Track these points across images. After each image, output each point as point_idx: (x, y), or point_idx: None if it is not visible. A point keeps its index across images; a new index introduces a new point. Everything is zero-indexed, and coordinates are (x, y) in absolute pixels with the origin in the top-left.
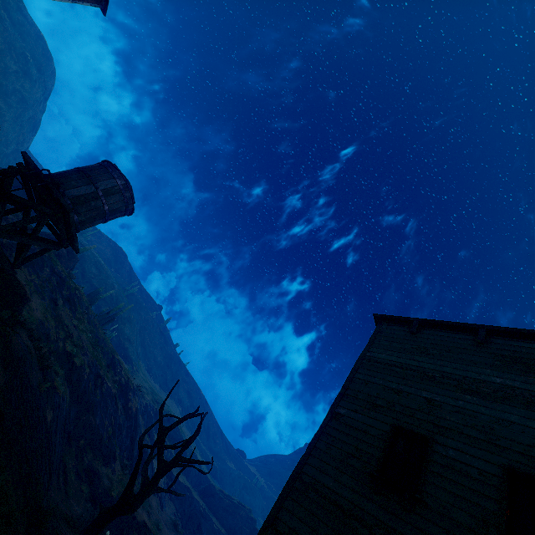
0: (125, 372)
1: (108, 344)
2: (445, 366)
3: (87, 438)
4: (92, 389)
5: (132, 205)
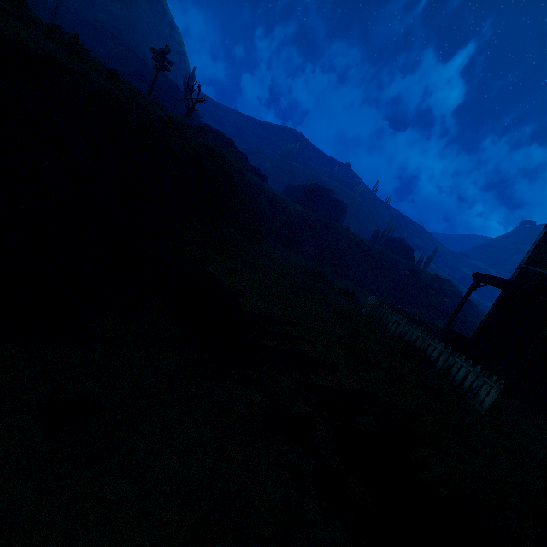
0: (478, 306)
1: None
2: None
3: None
4: None
5: None
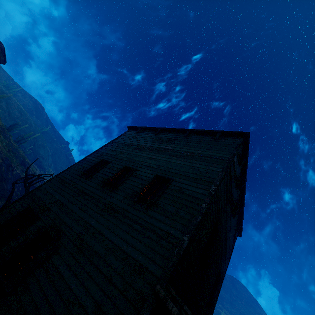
0: (32, 169)
1: (20, 153)
2: (137, 142)
3: (1, 194)
4: (5, 171)
5: (3, 57)
